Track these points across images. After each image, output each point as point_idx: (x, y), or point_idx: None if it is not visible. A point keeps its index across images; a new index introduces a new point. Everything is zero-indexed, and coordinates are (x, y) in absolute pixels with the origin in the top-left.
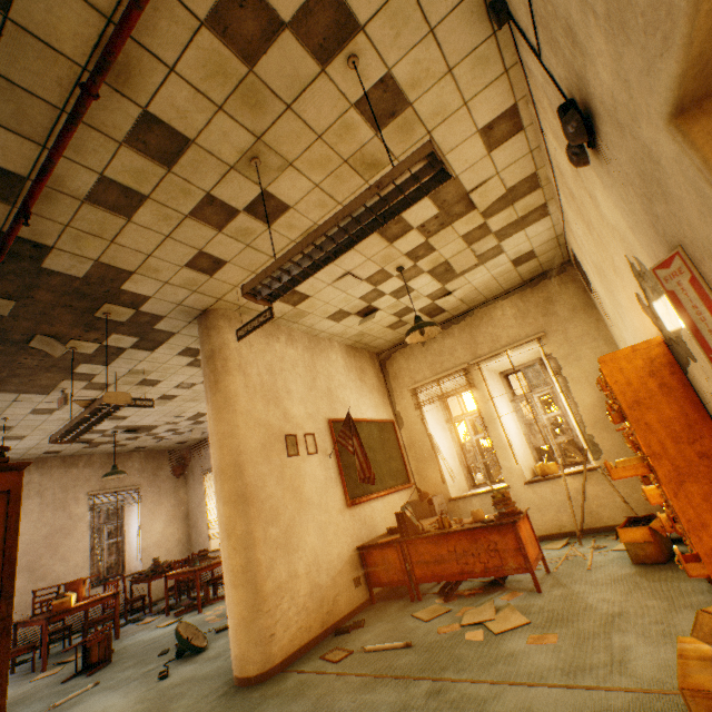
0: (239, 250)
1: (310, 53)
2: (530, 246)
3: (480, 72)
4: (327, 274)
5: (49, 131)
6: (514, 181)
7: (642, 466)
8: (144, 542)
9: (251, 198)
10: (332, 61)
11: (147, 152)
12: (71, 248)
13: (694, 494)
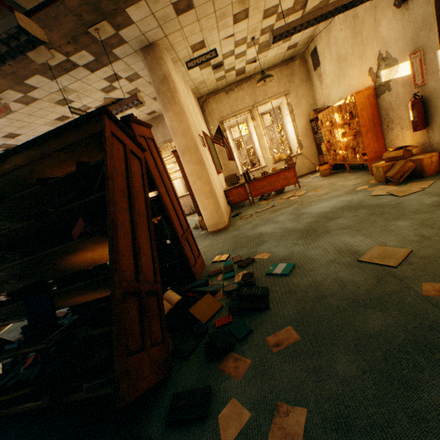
0: (206, 1)
1: None
2: (299, 39)
3: None
4: (225, 33)
5: None
6: None
7: (354, 133)
8: None
9: None
10: None
11: None
12: None
13: (369, 137)
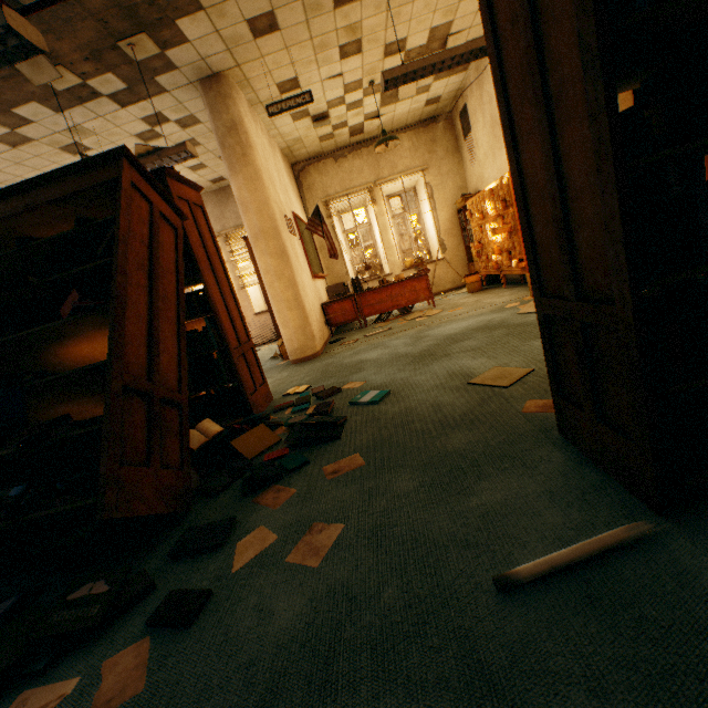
0: (297, 23)
1: None
2: (443, 92)
3: None
4: (329, 70)
5: None
6: (472, 38)
7: (508, 229)
8: None
9: None
10: None
11: None
12: None
13: None
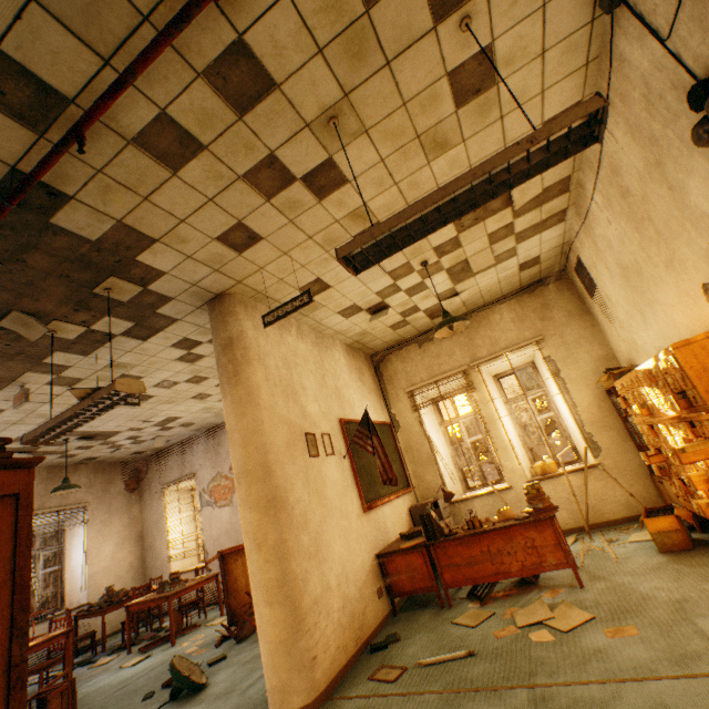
0: (280, 226)
1: (429, 5)
2: (539, 251)
3: (566, 60)
4: None
5: (120, 43)
6: (551, 182)
7: None
8: (90, 569)
9: (314, 165)
10: (446, 19)
11: (223, 91)
12: (94, 201)
13: None
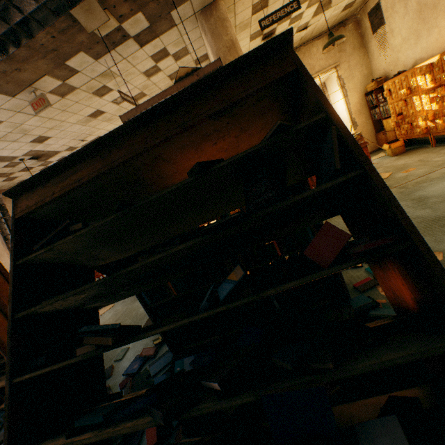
0: None
1: None
2: None
3: None
4: None
5: None
6: None
7: None
8: None
9: None
10: None
11: None
12: None
13: None
